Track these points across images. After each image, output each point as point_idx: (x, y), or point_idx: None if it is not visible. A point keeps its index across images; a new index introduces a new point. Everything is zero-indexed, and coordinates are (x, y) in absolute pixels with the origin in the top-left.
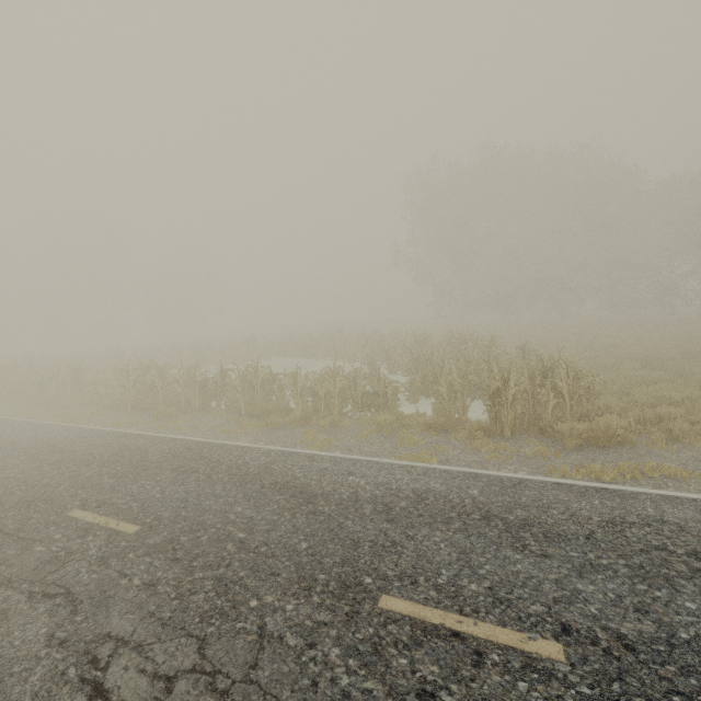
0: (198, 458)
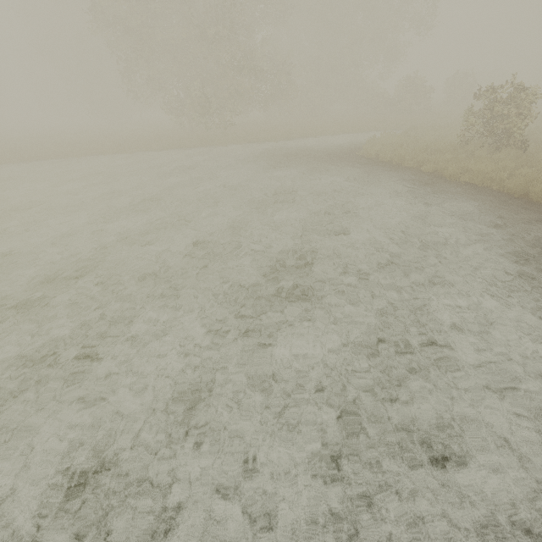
0: None
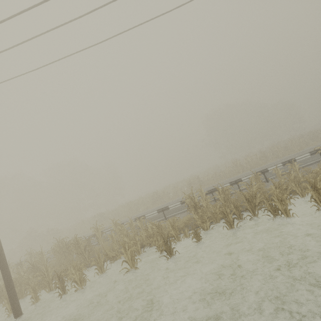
0: (317, 145)
